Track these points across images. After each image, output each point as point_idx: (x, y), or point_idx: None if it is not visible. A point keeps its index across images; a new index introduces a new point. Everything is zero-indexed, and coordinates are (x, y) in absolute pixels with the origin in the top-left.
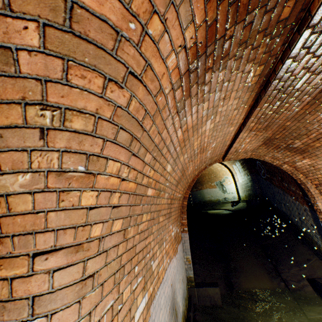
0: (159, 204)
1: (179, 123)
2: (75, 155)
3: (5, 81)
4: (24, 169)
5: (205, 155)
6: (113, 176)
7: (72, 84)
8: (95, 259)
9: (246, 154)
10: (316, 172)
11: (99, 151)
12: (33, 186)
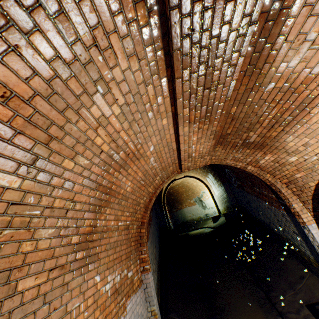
0: (3, 256)
1: None
2: None
3: None
4: None
5: (146, 163)
6: None
7: None
8: None
9: (204, 159)
10: (282, 169)
11: None
12: None
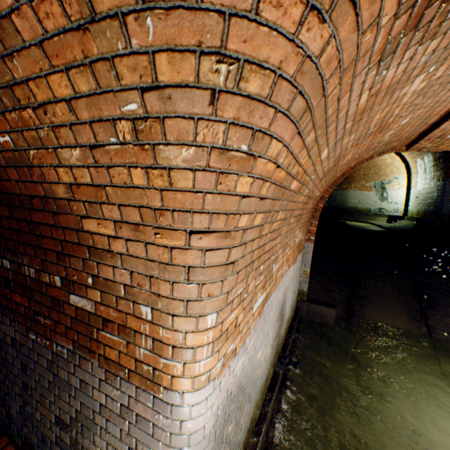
0: (296, 201)
1: (371, 81)
2: (241, 129)
3: (182, 16)
4: (188, 142)
5: (380, 137)
6: (271, 162)
7: (261, 20)
8: (237, 249)
9: None
10: None
11: (267, 126)
12: (195, 163)
